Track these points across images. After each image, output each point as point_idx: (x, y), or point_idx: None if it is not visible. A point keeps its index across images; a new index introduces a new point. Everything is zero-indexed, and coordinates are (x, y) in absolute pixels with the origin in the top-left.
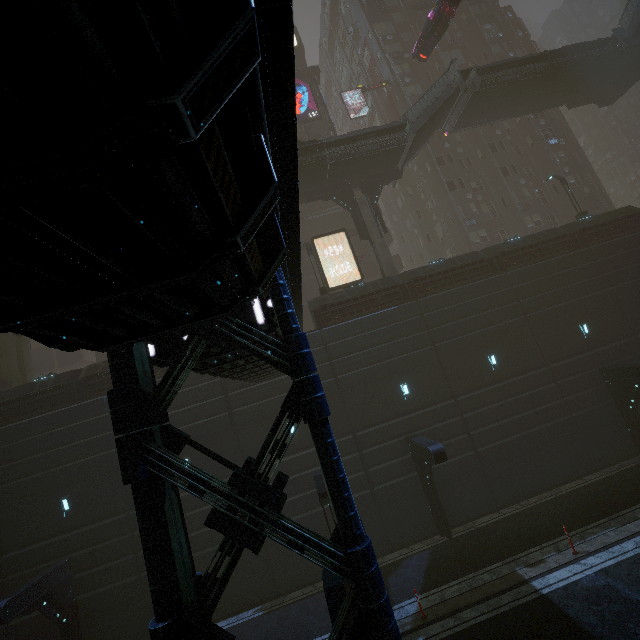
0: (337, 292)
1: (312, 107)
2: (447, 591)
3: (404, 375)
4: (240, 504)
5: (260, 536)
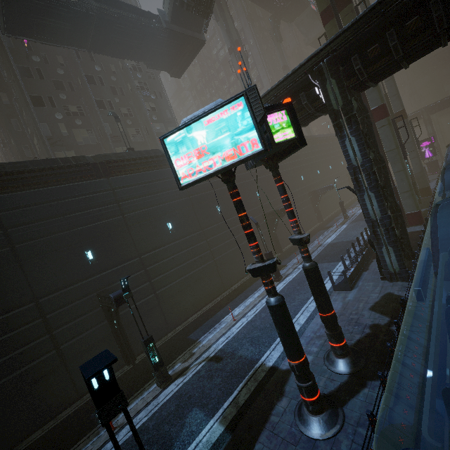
0: None
1: None
2: None
3: None
4: None
5: None
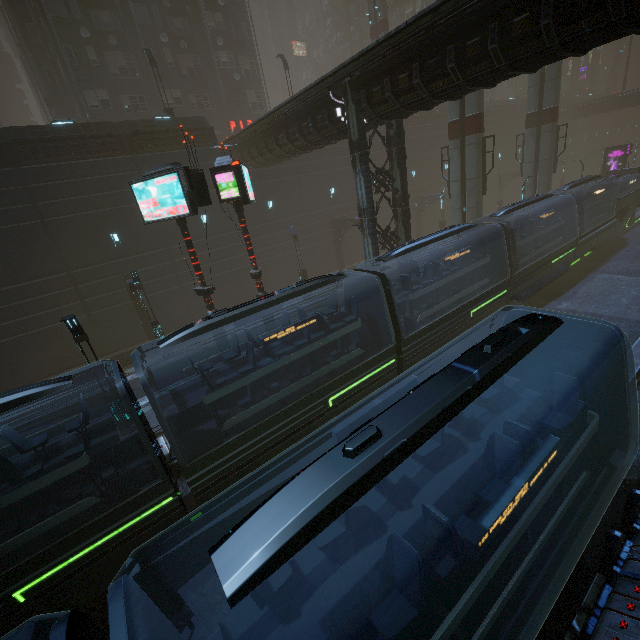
0: None
1: None
2: None
3: None
4: None
5: None
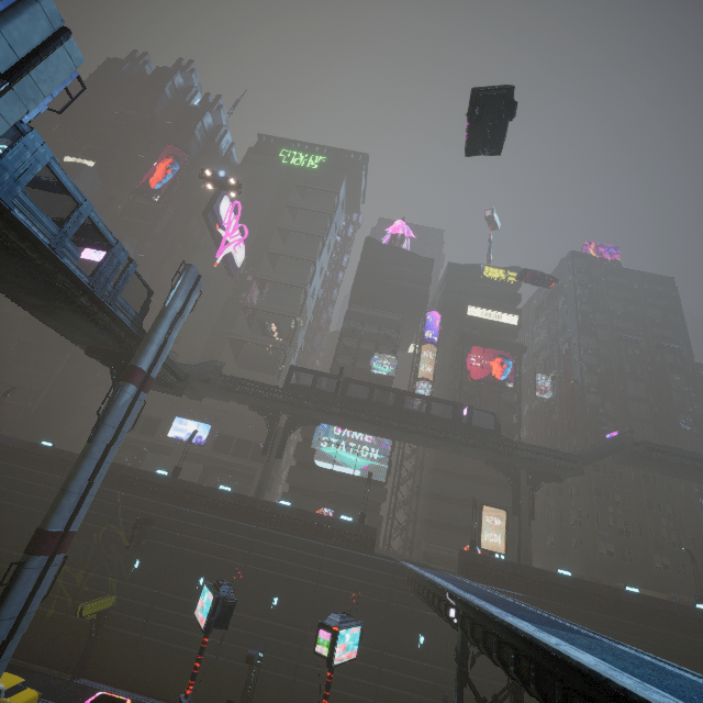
0: (486, 556)
1: (511, 379)
2: None
3: None
4: None
5: None
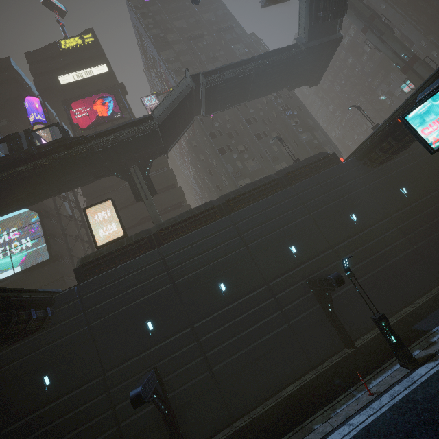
0: (99, 250)
1: (116, 110)
2: None
3: (149, 313)
4: None
5: None
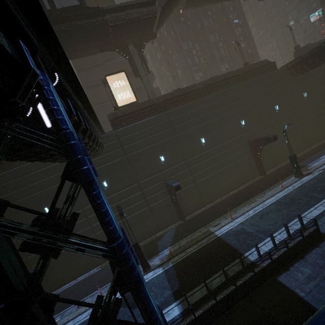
0: (123, 109)
1: None
2: (182, 243)
3: (161, 151)
4: (41, 236)
5: (57, 249)
